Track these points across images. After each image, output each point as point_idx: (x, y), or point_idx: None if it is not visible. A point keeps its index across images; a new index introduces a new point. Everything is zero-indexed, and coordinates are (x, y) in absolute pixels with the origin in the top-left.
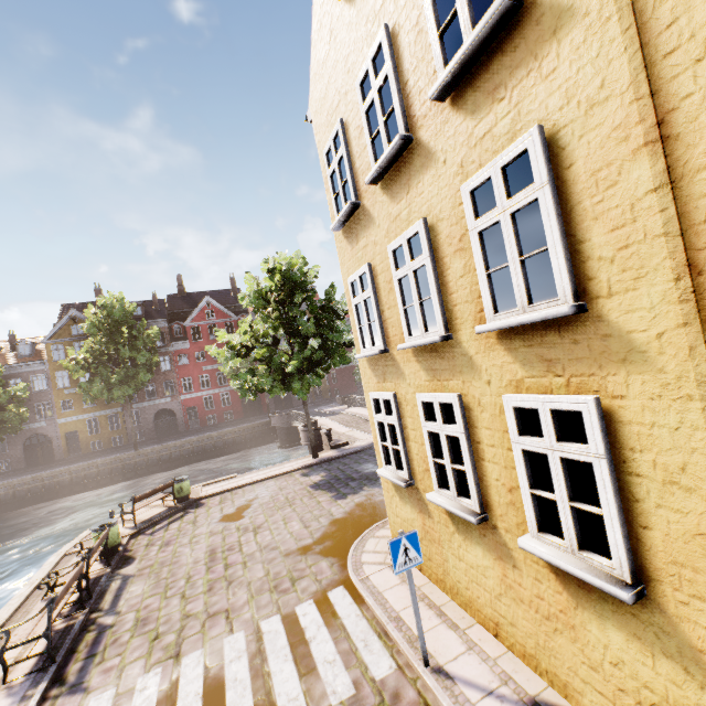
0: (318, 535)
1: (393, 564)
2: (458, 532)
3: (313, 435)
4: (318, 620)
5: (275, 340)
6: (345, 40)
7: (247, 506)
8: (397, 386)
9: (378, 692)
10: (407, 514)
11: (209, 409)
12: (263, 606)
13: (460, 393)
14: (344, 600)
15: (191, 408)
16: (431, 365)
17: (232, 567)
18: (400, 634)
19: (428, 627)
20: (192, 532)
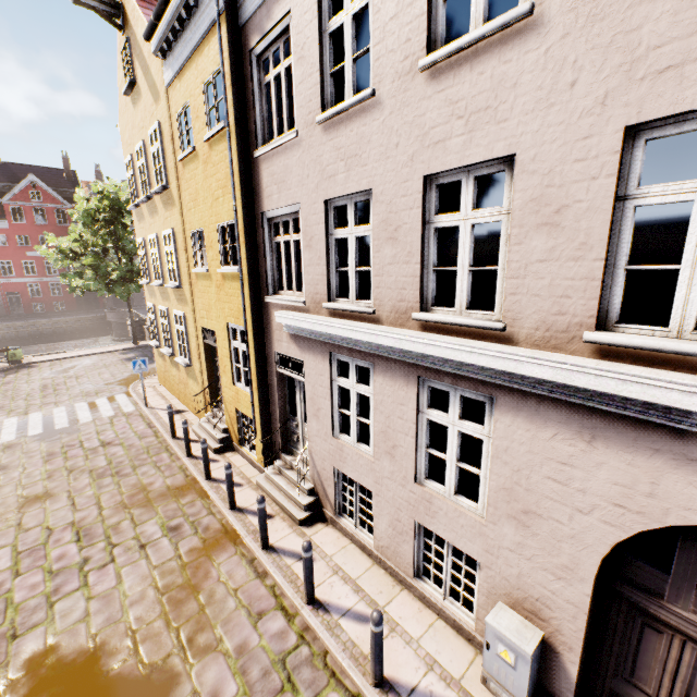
0: (119, 379)
1: (134, 369)
2: (171, 364)
3: (135, 328)
4: (106, 402)
5: (104, 250)
6: (132, 119)
7: (73, 368)
8: (155, 301)
9: (125, 414)
10: (161, 362)
11: (35, 297)
12: (77, 400)
13: (168, 308)
14: (123, 397)
15: (11, 293)
16: (163, 295)
17: (59, 390)
18: (142, 402)
19: (156, 400)
20: (28, 378)
